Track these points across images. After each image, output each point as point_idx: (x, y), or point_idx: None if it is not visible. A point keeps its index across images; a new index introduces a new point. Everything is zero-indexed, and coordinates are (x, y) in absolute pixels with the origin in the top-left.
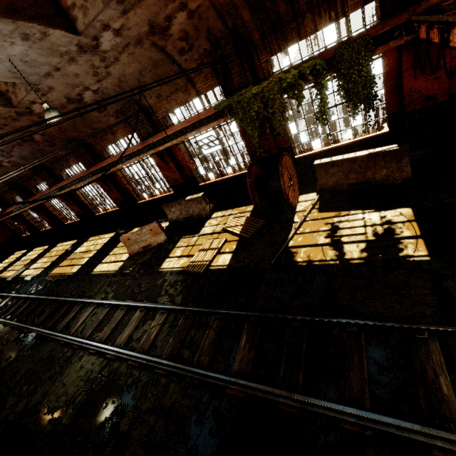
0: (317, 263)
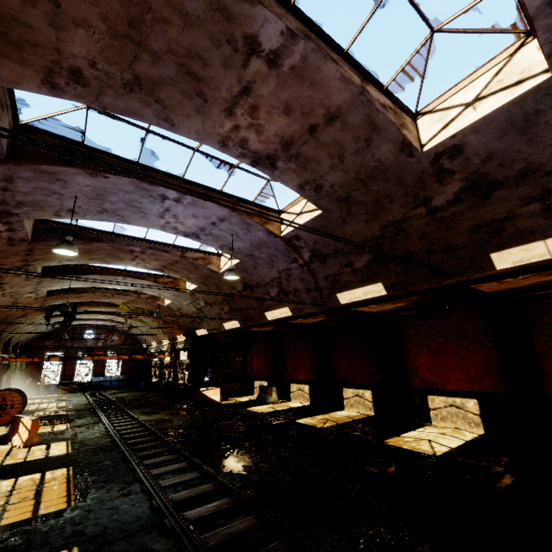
0: (69, 412)
